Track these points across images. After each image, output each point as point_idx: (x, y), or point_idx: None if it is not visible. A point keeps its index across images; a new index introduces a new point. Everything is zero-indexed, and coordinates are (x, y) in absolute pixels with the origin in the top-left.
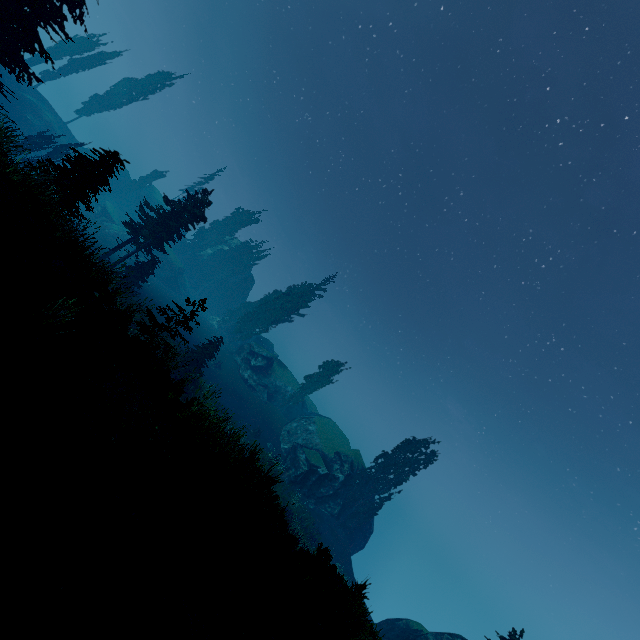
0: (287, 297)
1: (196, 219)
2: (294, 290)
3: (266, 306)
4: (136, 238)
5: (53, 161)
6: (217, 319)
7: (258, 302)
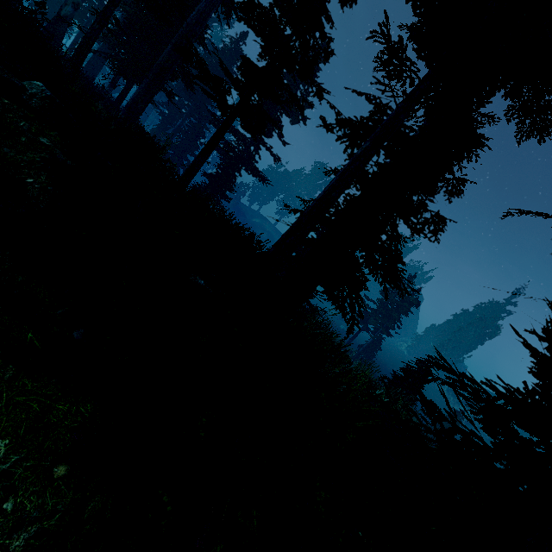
0: (479, 323)
1: (411, 305)
2: (480, 310)
3: (457, 334)
4: (365, 326)
5: (393, 374)
6: (404, 344)
7: (441, 325)
